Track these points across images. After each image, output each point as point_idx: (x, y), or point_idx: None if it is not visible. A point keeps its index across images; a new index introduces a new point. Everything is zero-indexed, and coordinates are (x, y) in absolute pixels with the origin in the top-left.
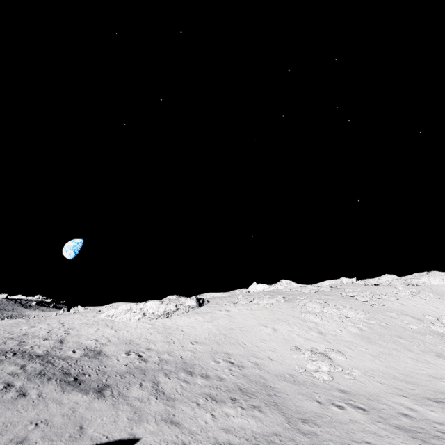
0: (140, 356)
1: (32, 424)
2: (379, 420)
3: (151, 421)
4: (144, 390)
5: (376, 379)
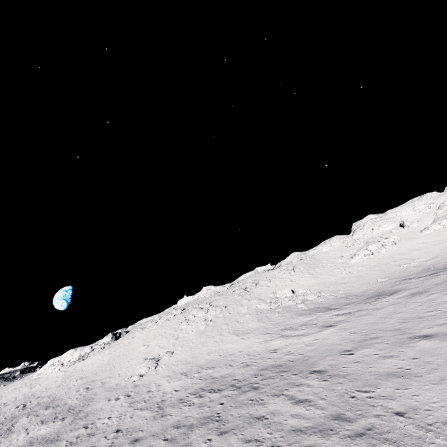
0: (25, 406)
1: None
2: (128, 400)
3: None
4: None
5: (170, 368)
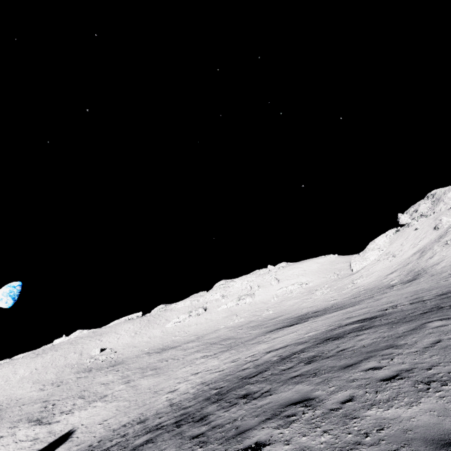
0: None
1: None
2: None
3: None
4: None
5: None
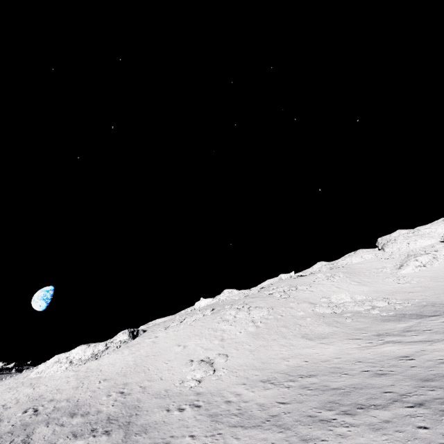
0: (36, 410)
1: None
2: (202, 413)
3: None
4: None
5: (236, 374)
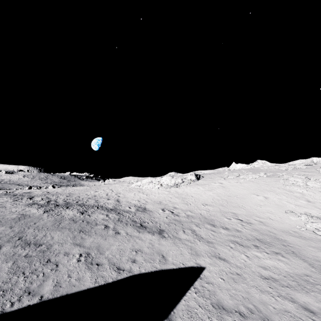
0: (172, 212)
1: (133, 251)
2: None
3: (205, 256)
4: (188, 235)
5: None
